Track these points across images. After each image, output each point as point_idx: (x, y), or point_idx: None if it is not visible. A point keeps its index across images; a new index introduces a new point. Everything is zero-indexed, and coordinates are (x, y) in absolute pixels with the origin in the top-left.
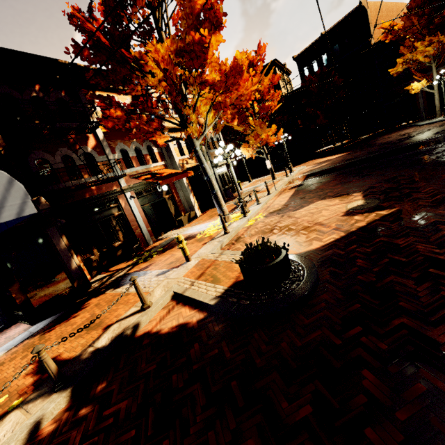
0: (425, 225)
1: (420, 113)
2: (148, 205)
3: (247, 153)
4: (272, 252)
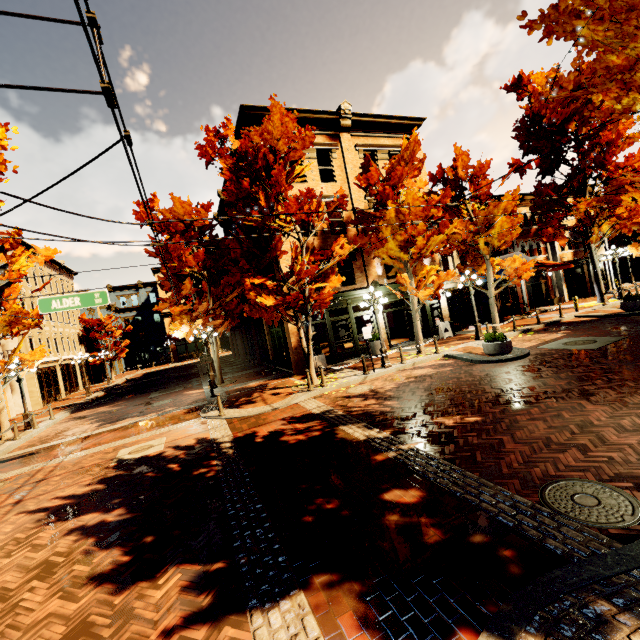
0: None
1: None
2: (529, 285)
3: (635, 252)
4: (639, 297)
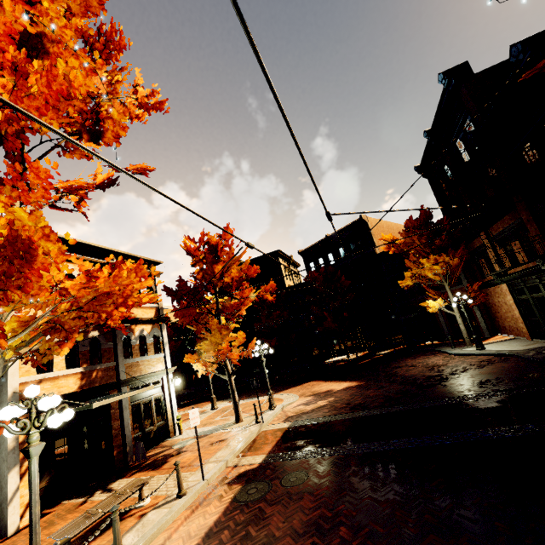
0: None
1: (444, 334)
2: None
3: (200, 367)
4: None
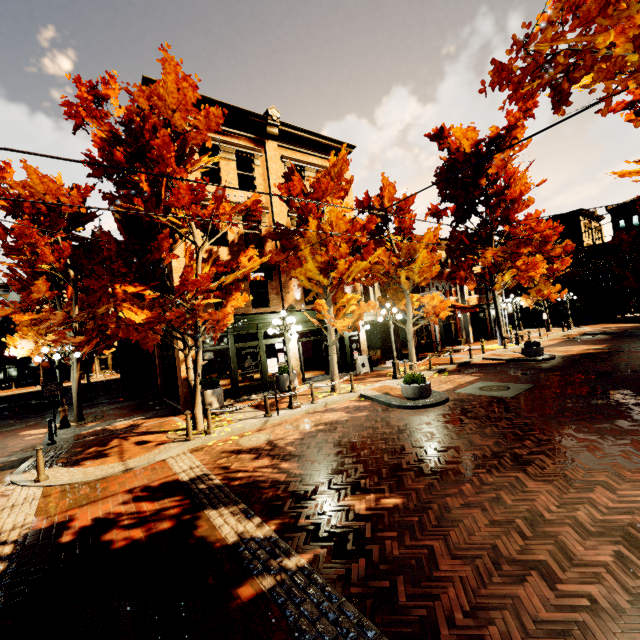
0: (615, 353)
1: None
2: (441, 324)
3: (525, 303)
4: (537, 344)
